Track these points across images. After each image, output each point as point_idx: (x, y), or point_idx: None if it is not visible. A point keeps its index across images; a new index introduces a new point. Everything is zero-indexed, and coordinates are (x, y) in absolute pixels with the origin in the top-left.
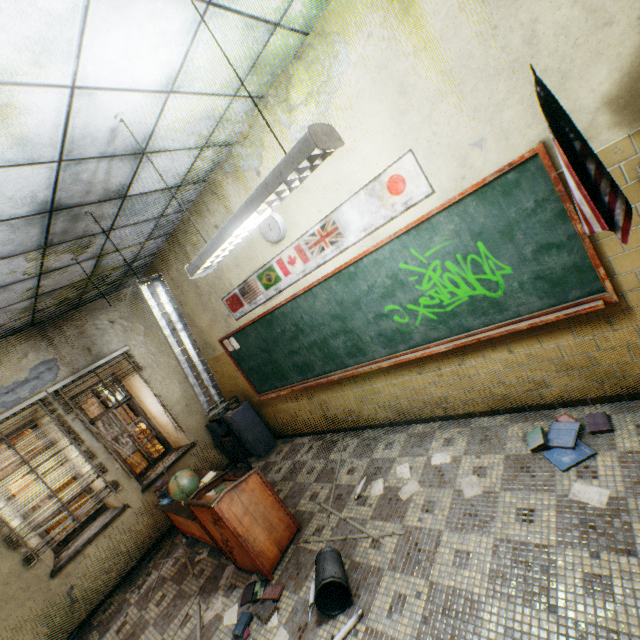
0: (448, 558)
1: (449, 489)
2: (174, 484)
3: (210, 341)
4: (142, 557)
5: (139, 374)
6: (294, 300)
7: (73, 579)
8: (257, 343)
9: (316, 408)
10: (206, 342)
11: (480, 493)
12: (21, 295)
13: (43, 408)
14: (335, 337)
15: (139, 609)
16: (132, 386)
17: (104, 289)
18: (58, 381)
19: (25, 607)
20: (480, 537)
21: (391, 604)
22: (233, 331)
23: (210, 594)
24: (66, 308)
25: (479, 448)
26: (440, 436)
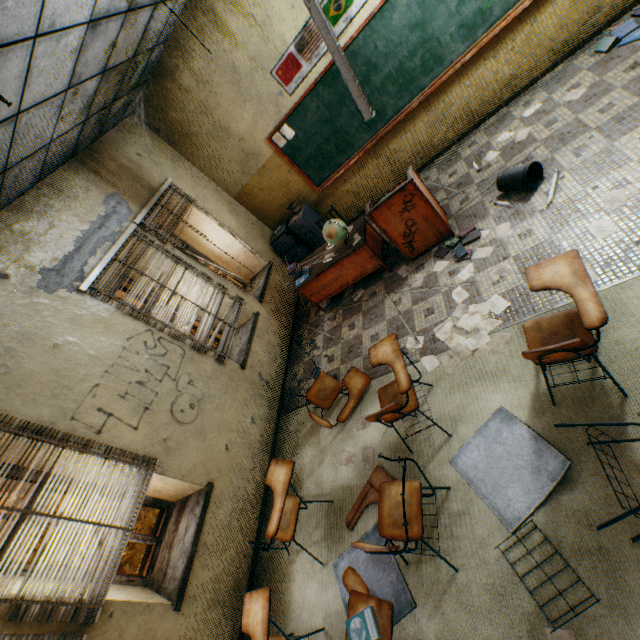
0: (595, 117)
1: (558, 109)
2: (333, 227)
3: (253, 148)
4: (289, 348)
5: (195, 206)
6: (367, 26)
7: (257, 369)
8: (317, 116)
9: (384, 167)
10: (247, 153)
11: (586, 90)
12: (101, 58)
13: (142, 240)
14: (412, 56)
15: (335, 345)
16: (186, 230)
17: (121, 105)
18: (135, 215)
19: (240, 391)
20: (609, 96)
21: (574, 155)
22: (287, 113)
23: (402, 285)
24: (95, 131)
25: (559, 85)
26: (516, 108)
